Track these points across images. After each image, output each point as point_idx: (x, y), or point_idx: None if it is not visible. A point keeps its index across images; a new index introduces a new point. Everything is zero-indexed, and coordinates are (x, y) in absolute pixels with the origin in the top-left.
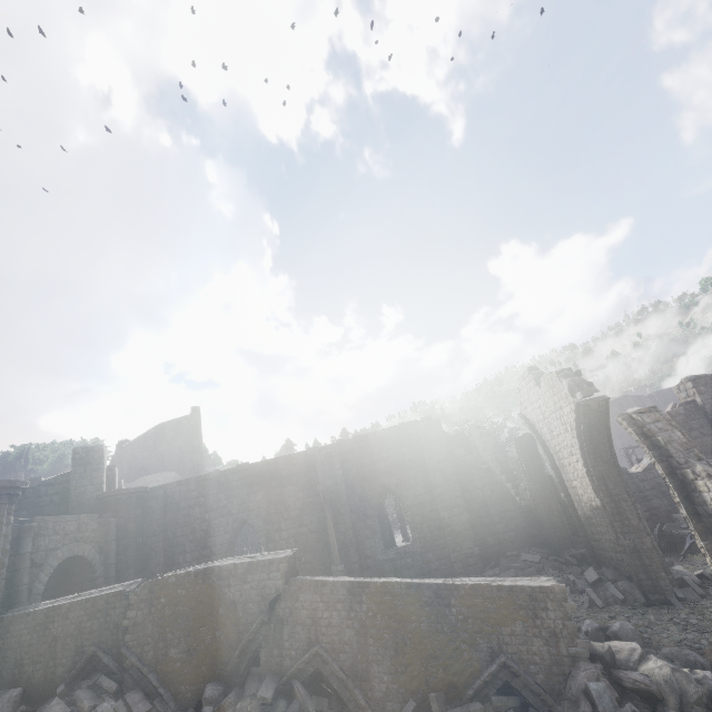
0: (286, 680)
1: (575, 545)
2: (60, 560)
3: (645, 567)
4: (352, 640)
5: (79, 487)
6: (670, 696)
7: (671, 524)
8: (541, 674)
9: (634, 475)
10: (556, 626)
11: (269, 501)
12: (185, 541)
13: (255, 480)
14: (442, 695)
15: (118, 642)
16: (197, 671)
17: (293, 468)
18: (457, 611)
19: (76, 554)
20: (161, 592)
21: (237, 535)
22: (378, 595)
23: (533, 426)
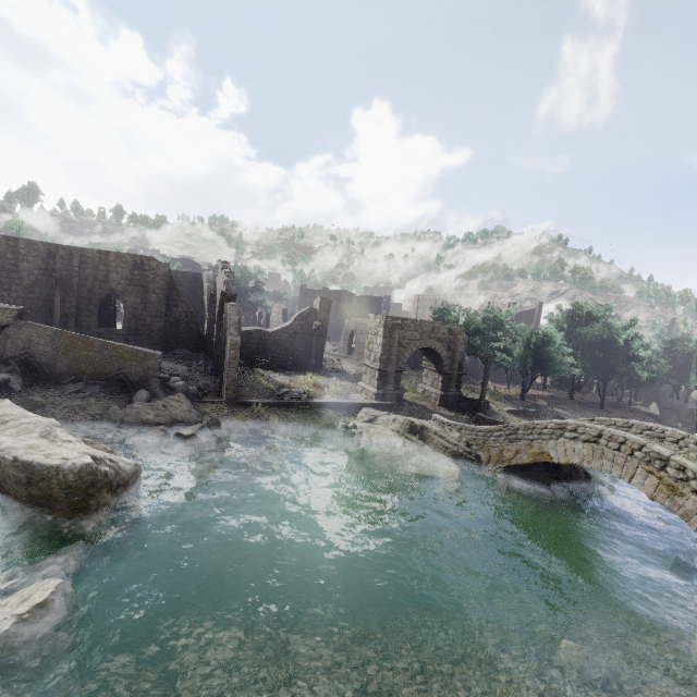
0: (6, 359)
1: None
2: None
3: (218, 363)
4: (50, 352)
5: None
6: (177, 390)
7: (263, 356)
8: (137, 379)
9: (267, 332)
10: (151, 366)
11: (3, 267)
12: None
13: None
14: (90, 377)
15: None
16: None
17: (33, 252)
18: (110, 352)
19: None
20: None
21: None
22: (71, 338)
23: (216, 291)
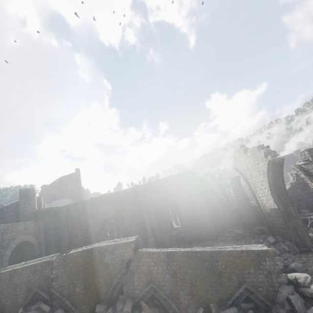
0: (137, 301)
1: (257, 225)
2: (16, 244)
3: (299, 236)
4: (169, 280)
5: (23, 208)
6: None
7: (300, 214)
8: (264, 292)
9: None
10: (270, 269)
11: (117, 211)
12: (77, 231)
13: (109, 201)
14: (216, 304)
15: (49, 285)
16: (91, 298)
17: (127, 195)
18: (221, 263)
19: (24, 240)
20: (70, 260)
21: (102, 227)
22: (181, 257)
23: (241, 173)
